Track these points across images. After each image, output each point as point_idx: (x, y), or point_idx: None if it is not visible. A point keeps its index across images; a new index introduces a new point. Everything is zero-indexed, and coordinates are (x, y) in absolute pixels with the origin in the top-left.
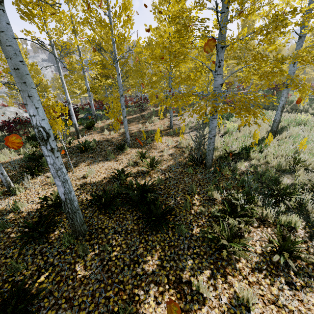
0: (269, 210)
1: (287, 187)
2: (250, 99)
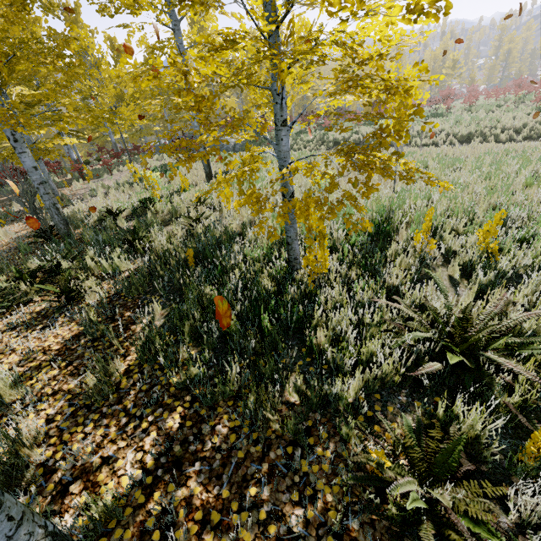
0: (88, 260)
1: (139, 229)
2: (13, 108)
